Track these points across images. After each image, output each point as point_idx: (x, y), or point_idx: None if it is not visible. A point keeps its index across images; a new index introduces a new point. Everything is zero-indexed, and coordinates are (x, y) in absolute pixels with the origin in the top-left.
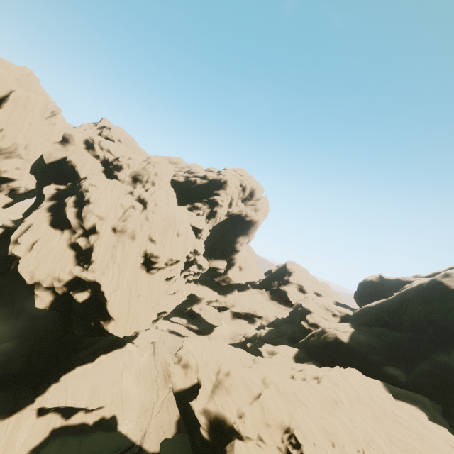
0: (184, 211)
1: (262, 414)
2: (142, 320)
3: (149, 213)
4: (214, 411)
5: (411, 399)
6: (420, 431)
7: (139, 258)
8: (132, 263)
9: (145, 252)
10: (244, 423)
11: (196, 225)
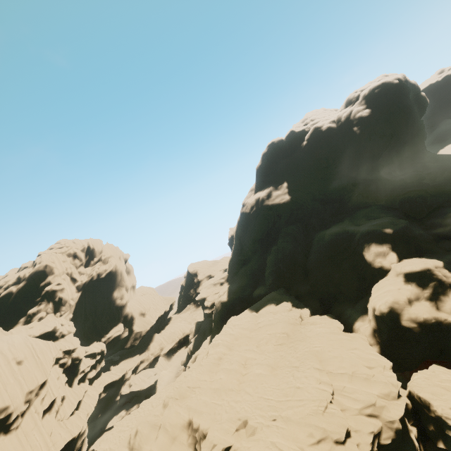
0: (17, 331)
1: (167, 434)
2: None
3: None
4: None
5: (265, 302)
6: (271, 320)
7: None
8: None
9: None
10: None
11: (42, 331)
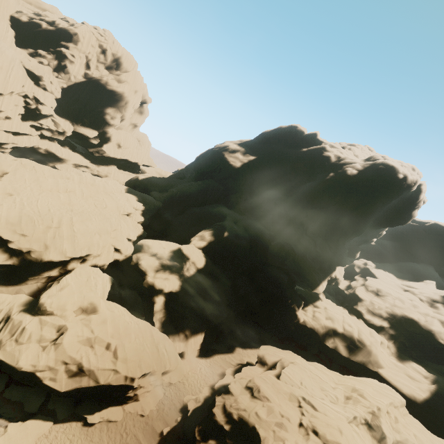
0: (20, 52)
1: None
2: None
3: None
4: None
5: (139, 195)
6: (117, 198)
7: None
8: None
9: None
10: None
11: (32, 69)
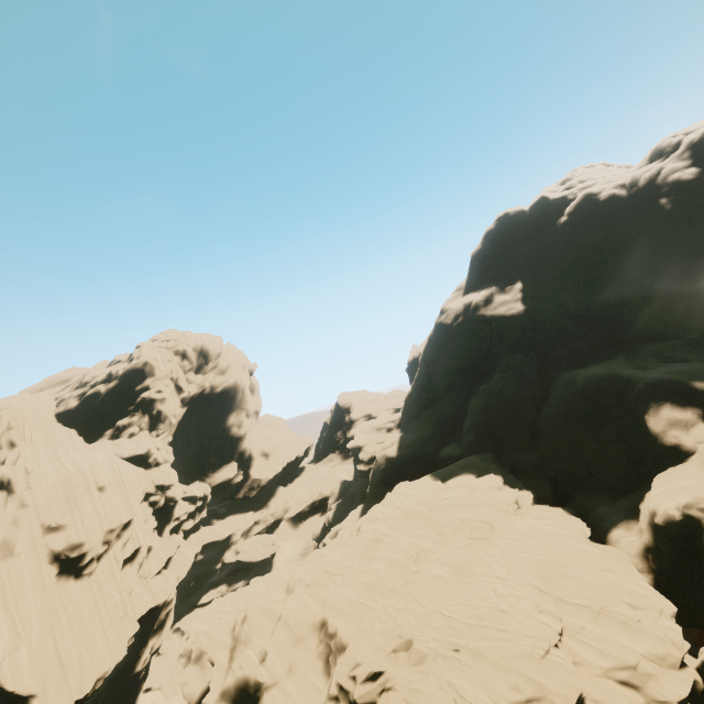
0: (102, 446)
1: (289, 632)
2: (104, 654)
3: (22, 495)
4: (233, 683)
5: (459, 470)
6: (465, 498)
7: (46, 571)
8: (34, 588)
9: (52, 555)
10: (268, 664)
11: (133, 453)
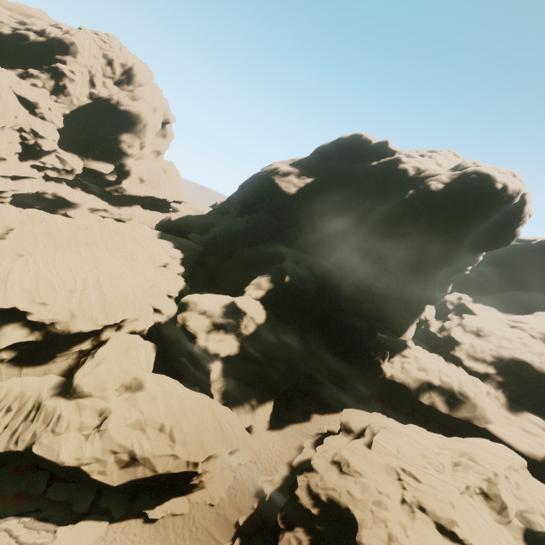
0: (7, 74)
1: None
2: None
3: None
4: None
5: (174, 240)
6: (149, 246)
7: None
8: None
9: None
10: None
11: (24, 95)
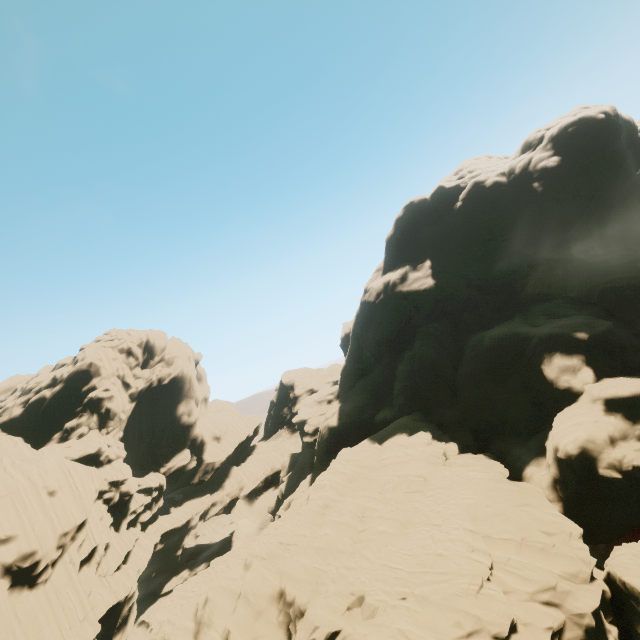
0: (50, 450)
1: (250, 607)
2: None
3: None
4: None
5: (393, 431)
6: (400, 456)
7: None
8: None
9: (2, 568)
10: None
11: (83, 453)
